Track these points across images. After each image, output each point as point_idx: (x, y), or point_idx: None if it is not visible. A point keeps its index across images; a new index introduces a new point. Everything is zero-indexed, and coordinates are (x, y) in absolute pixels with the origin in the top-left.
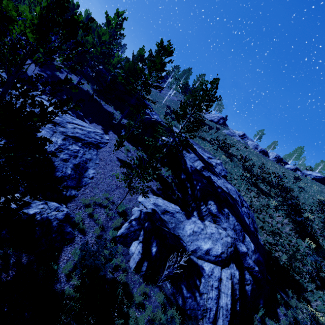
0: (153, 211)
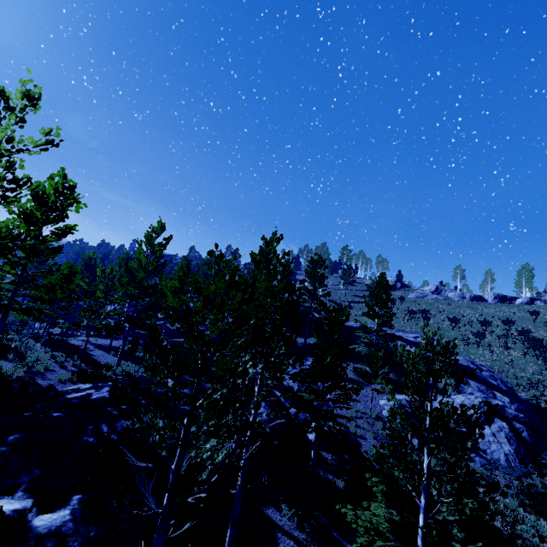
0: (401, 405)
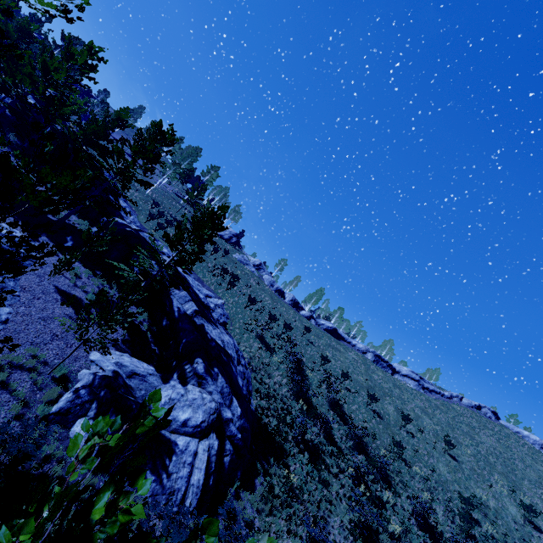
0: (115, 374)
